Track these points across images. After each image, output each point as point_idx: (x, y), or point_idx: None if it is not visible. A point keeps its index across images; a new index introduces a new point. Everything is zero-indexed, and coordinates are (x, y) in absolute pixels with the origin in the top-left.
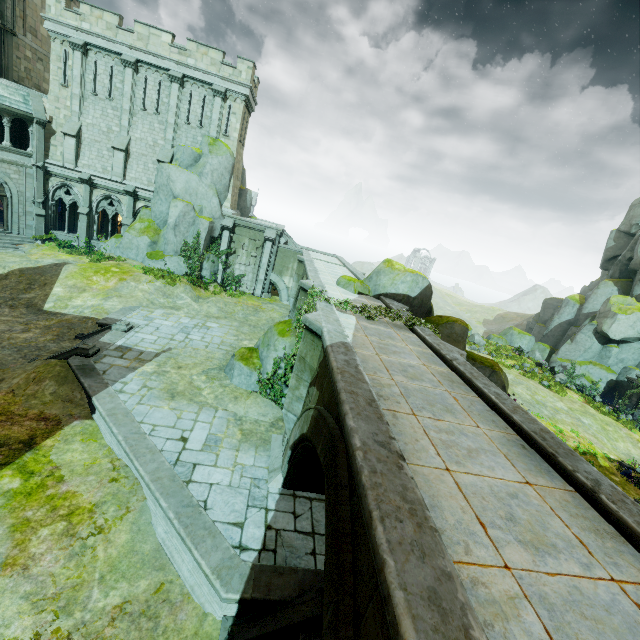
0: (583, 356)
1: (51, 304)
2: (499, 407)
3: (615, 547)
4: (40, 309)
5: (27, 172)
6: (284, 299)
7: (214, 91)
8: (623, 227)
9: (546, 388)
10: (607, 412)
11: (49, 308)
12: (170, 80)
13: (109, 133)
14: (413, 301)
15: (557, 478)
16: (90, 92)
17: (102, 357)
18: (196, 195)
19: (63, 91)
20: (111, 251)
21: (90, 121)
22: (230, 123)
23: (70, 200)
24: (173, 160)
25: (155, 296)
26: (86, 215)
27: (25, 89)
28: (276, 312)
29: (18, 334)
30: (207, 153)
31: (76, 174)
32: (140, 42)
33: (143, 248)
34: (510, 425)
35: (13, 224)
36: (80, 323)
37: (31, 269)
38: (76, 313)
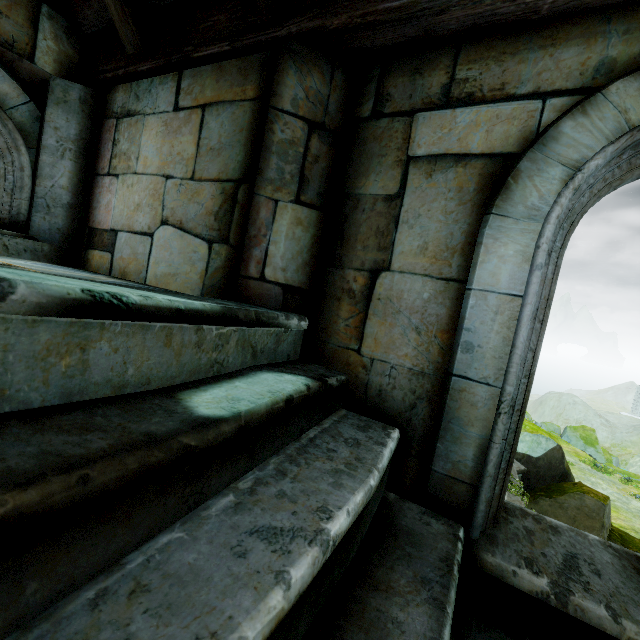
0: None
1: None
2: None
3: None
4: None
5: None
6: None
7: None
8: None
9: None
10: None
11: None
12: None
13: None
14: (536, 462)
15: None
16: None
17: None
18: None
19: None
20: None
21: None
22: None
23: None
24: None
25: None
26: None
27: None
28: None
29: None
30: None
31: None
32: None
33: None
34: None
35: None
36: None
37: None
38: None
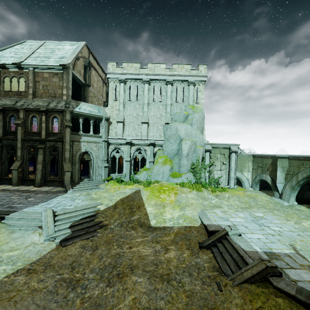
0: None
1: (154, 221)
2: None
3: None
4: (149, 226)
5: (99, 145)
6: (247, 187)
7: (189, 83)
8: None
9: None
10: None
11: (155, 224)
12: (166, 84)
13: (137, 116)
14: None
15: None
16: (127, 100)
17: (283, 272)
18: (191, 135)
19: (114, 103)
20: (144, 178)
21: (128, 113)
22: (198, 96)
23: (118, 155)
24: (172, 121)
25: (200, 200)
26: (129, 161)
27: (97, 106)
28: (261, 196)
29: (166, 254)
30: (192, 113)
31: (123, 141)
32: (150, 71)
33: (166, 172)
34: None
35: (93, 174)
36: (188, 233)
37: (125, 198)
38: (175, 224)
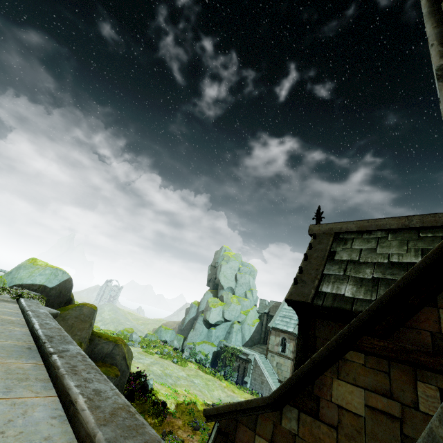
0: (200, 338)
1: None
2: (34, 327)
3: (30, 384)
4: None
5: None
6: None
7: None
8: (213, 263)
9: (175, 363)
10: (209, 372)
11: None
12: None
13: None
14: (50, 291)
15: (36, 359)
16: None
17: None
18: None
19: None
20: None
21: None
22: None
23: None
24: None
25: None
26: None
27: None
28: None
29: None
30: None
31: None
32: None
33: None
34: (33, 337)
35: None
36: None
37: None
38: None
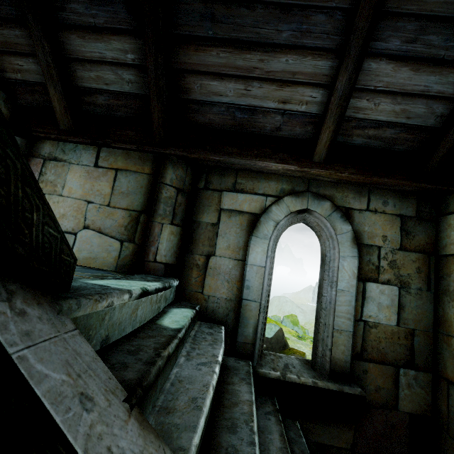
0: None
1: None
2: None
3: None
4: None
5: None
6: None
7: None
8: None
9: None
10: None
11: None
12: None
13: None
14: (271, 340)
15: None
16: None
17: None
18: None
19: None
20: None
21: None
22: None
23: None
24: None
25: None
26: None
27: None
28: None
29: None
30: None
31: None
32: None
33: None
34: None
35: None
36: None
37: None
38: None
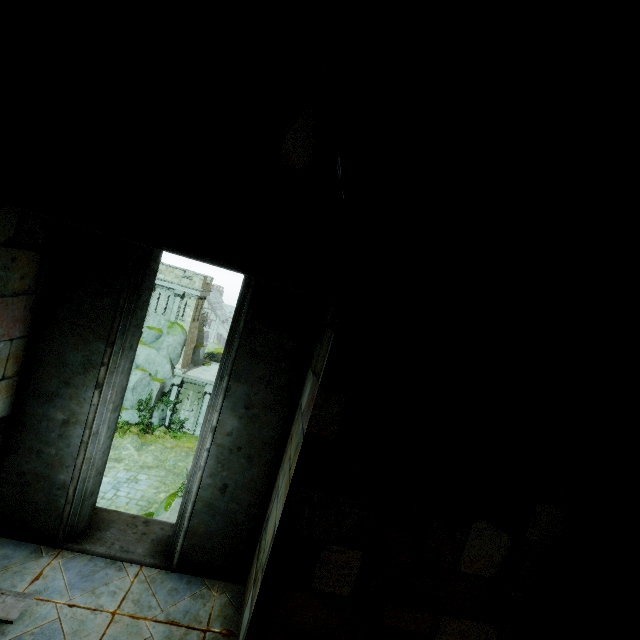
0: None
1: None
2: None
3: None
4: None
5: None
6: None
7: (175, 294)
8: None
9: None
10: None
11: None
12: None
13: None
14: None
15: None
16: None
17: None
18: (154, 363)
19: None
20: None
21: None
22: (186, 312)
23: None
24: (141, 337)
25: None
26: None
27: None
28: None
29: None
30: (166, 334)
31: None
32: None
33: None
34: None
35: None
36: None
37: None
38: None
